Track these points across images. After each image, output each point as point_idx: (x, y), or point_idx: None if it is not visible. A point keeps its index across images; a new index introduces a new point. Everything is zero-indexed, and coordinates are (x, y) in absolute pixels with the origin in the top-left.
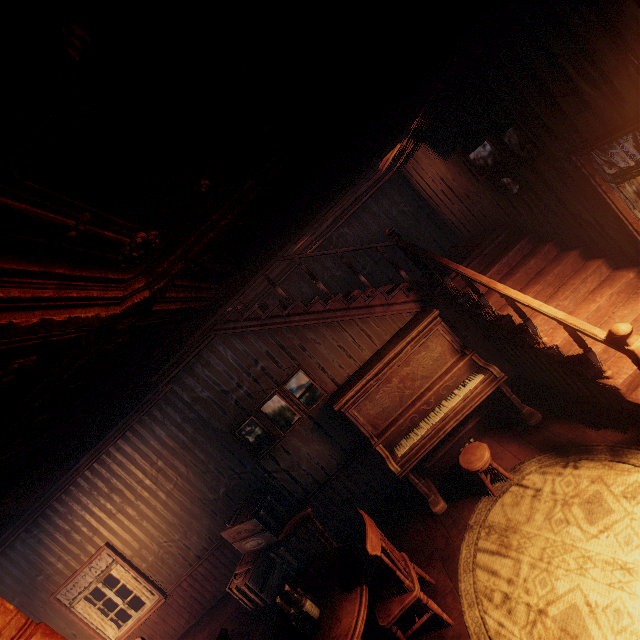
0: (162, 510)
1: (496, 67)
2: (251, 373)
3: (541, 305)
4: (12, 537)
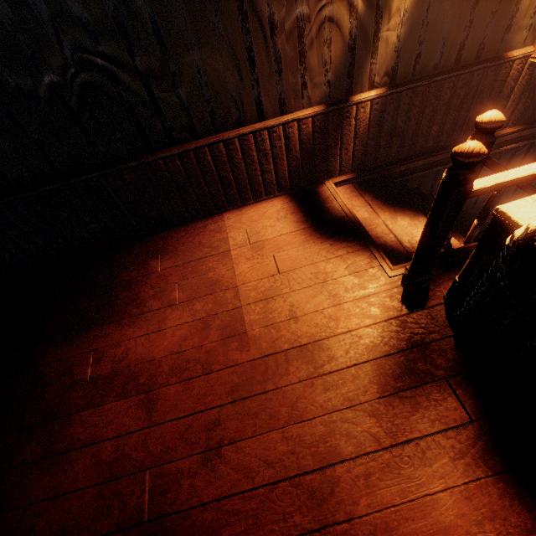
0: None
1: None
2: None
3: None
4: None
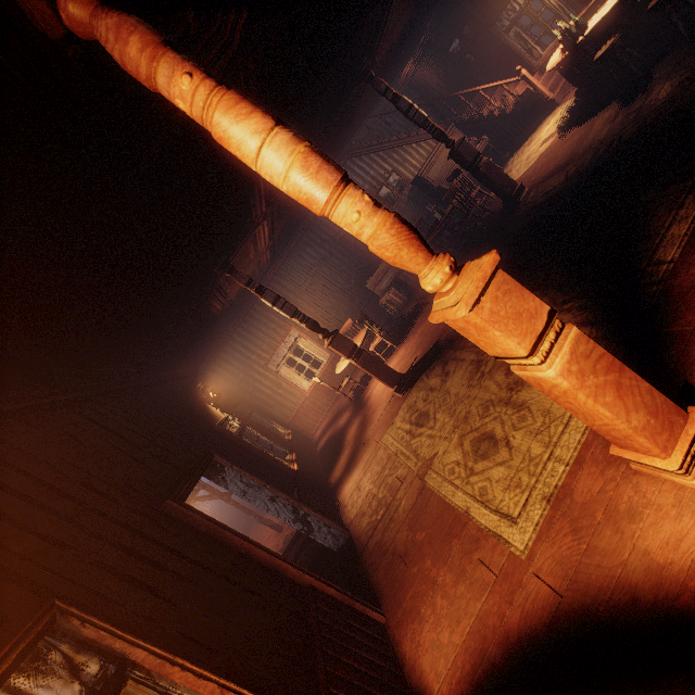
0: (320, 300)
1: (455, 1)
2: (369, 178)
3: (494, 84)
4: (233, 330)
